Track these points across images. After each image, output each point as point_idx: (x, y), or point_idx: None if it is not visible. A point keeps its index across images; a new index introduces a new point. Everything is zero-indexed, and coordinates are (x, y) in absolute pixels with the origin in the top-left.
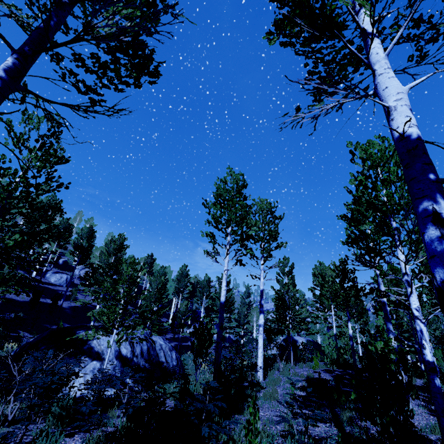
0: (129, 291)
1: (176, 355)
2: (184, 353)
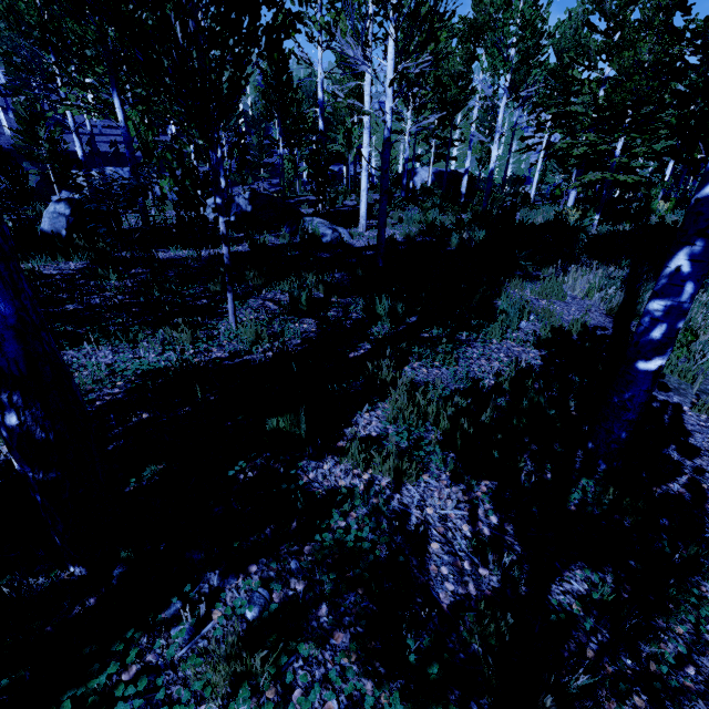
0: (24, 131)
1: None
2: None
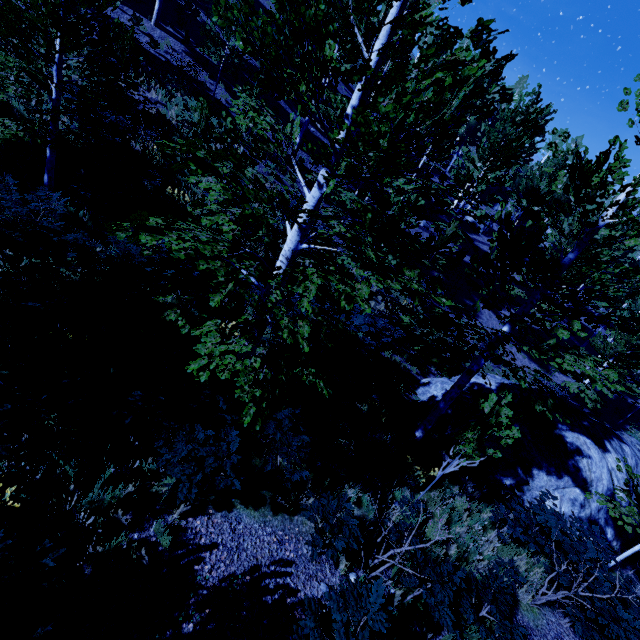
0: None
1: None
2: (631, 426)
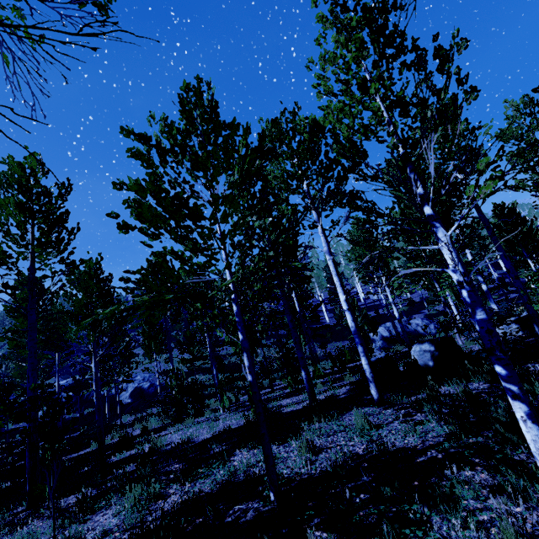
0: None
1: (435, 326)
2: None
